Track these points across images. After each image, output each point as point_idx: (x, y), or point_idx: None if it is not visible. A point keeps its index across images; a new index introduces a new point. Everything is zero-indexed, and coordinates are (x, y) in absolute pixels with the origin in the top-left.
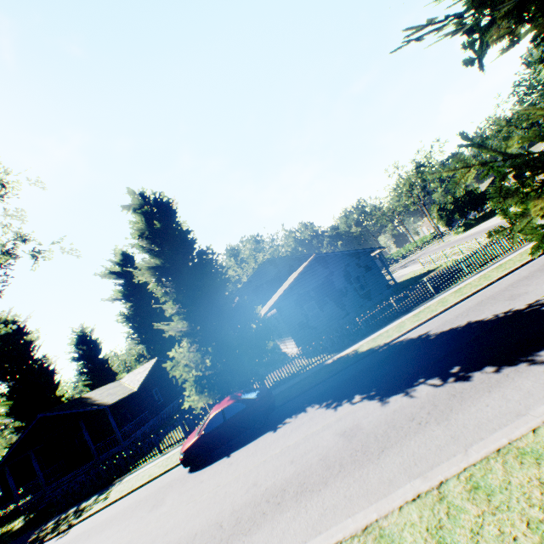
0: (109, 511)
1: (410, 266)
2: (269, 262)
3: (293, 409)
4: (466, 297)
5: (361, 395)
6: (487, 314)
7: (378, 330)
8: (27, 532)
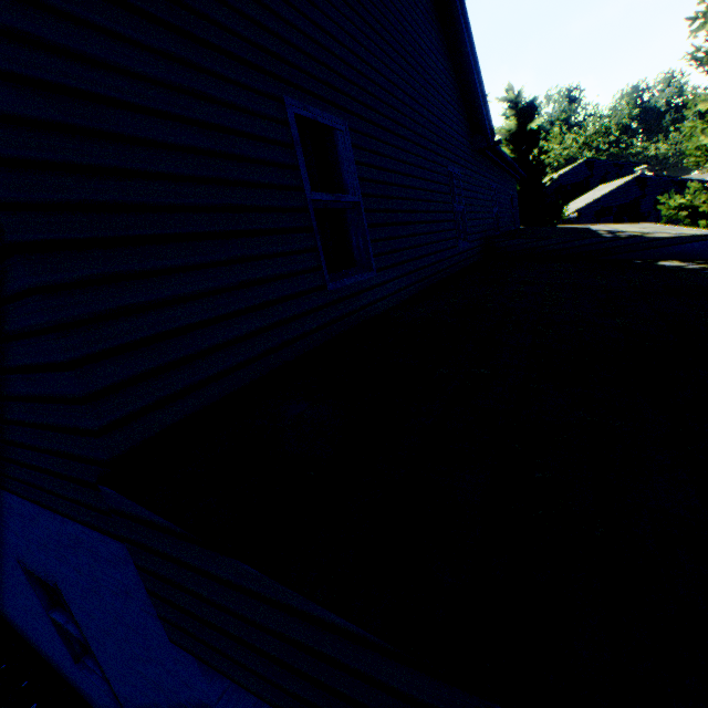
0: None
1: None
2: (585, 162)
3: None
4: None
5: None
6: None
7: None
8: None
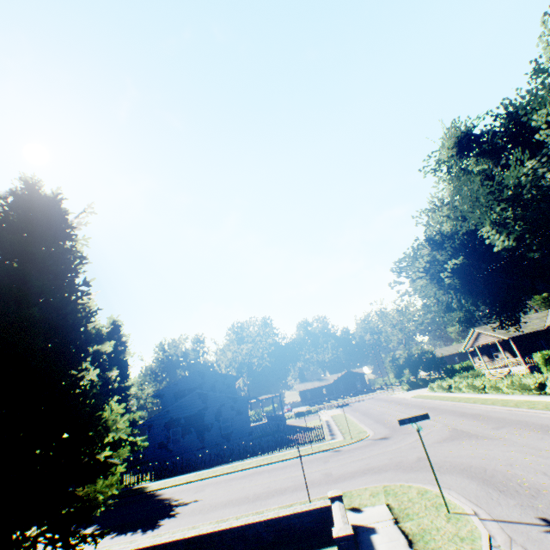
0: None
1: (339, 409)
2: (199, 371)
3: None
4: (217, 475)
5: None
6: (179, 496)
7: (183, 474)
8: None
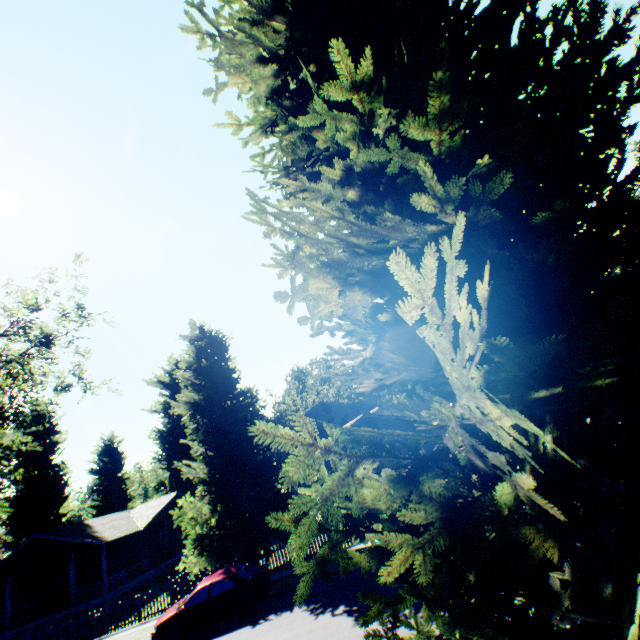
0: None
1: None
2: (322, 405)
3: (283, 603)
4: None
5: (345, 607)
6: None
7: None
8: None
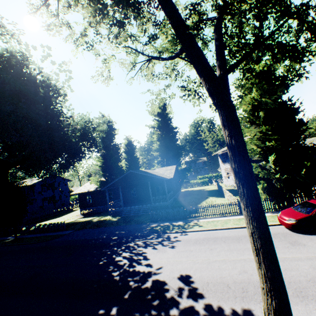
0: (219, 233)
1: None
2: None
3: None
4: None
5: None
6: None
7: None
8: (133, 224)
